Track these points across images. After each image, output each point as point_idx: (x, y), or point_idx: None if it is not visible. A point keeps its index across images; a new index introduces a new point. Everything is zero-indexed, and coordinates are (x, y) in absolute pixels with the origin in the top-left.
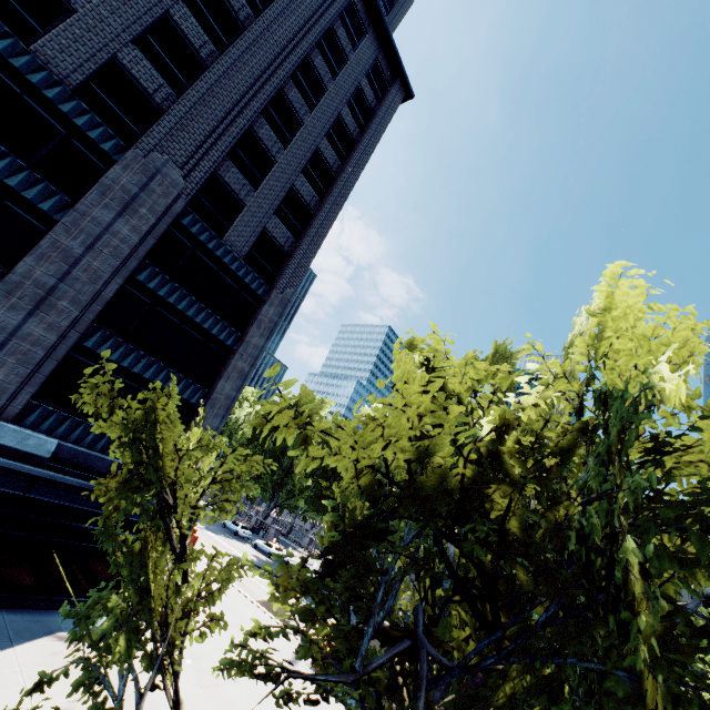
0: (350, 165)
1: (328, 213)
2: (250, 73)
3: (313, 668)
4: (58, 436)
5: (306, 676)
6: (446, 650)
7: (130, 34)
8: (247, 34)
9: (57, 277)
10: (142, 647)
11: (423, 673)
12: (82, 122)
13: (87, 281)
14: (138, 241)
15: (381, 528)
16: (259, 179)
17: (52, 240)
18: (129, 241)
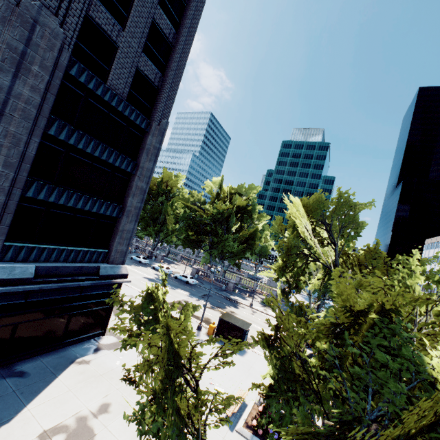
0: None
1: (184, 45)
2: None
3: (208, 335)
4: (32, 260)
5: None
6: None
7: None
8: None
9: None
10: None
11: None
12: None
13: (10, 145)
14: (39, 100)
15: None
16: (124, 15)
17: None
18: (32, 101)
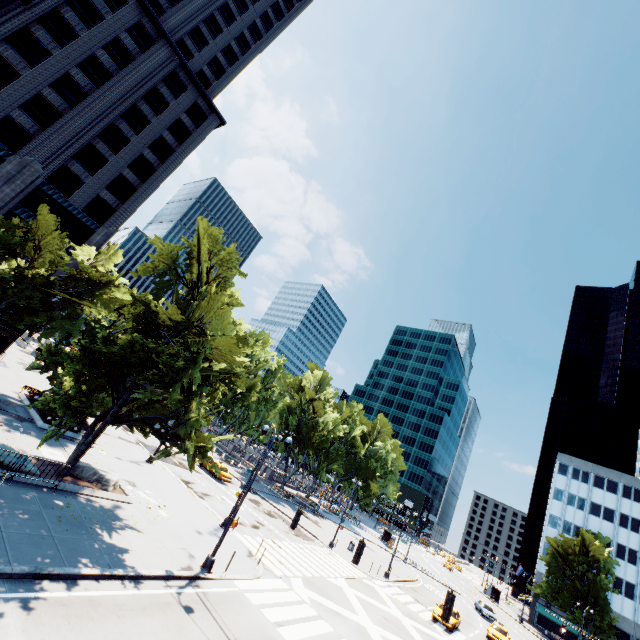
0: (166, 164)
1: (147, 190)
2: (89, 118)
3: None
4: None
5: None
6: None
7: (18, 104)
8: (89, 99)
9: None
10: None
11: None
12: None
13: None
14: (15, 196)
15: None
16: (96, 169)
17: None
18: (10, 195)
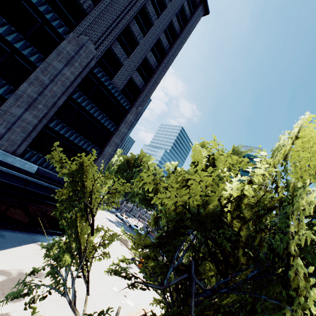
0: (174, 48)
1: (161, 72)
2: None
3: (137, 266)
4: (38, 164)
5: (143, 283)
6: (201, 279)
7: None
8: None
9: (37, 94)
10: (74, 259)
11: (193, 290)
12: (49, 17)
13: (50, 96)
14: (73, 79)
15: (182, 231)
16: (130, 52)
17: (35, 75)
18: (69, 79)
